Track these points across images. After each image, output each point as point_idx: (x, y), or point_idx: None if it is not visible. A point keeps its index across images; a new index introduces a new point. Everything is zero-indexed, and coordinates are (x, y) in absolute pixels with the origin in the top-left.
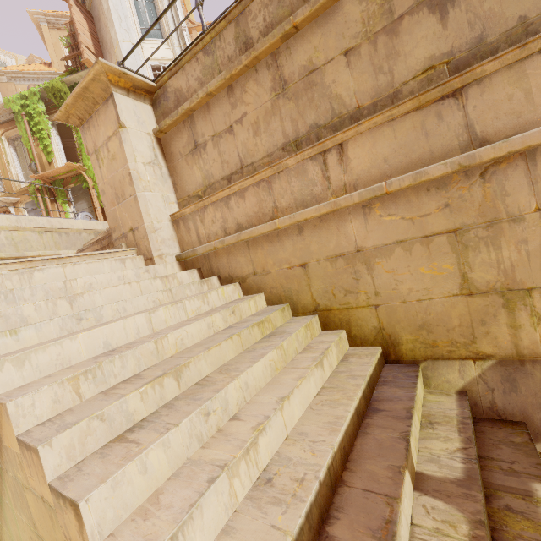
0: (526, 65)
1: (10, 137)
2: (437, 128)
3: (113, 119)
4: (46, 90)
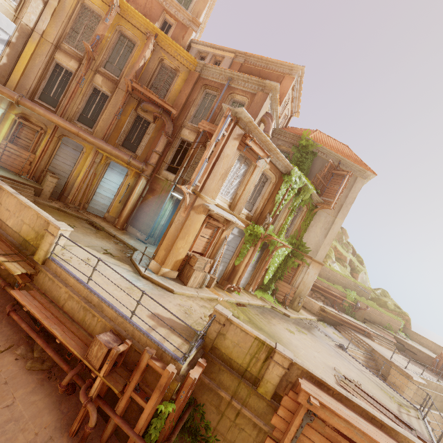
0: (433, 414)
1: (264, 171)
2: (427, 414)
3: (416, 387)
4: (306, 186)
